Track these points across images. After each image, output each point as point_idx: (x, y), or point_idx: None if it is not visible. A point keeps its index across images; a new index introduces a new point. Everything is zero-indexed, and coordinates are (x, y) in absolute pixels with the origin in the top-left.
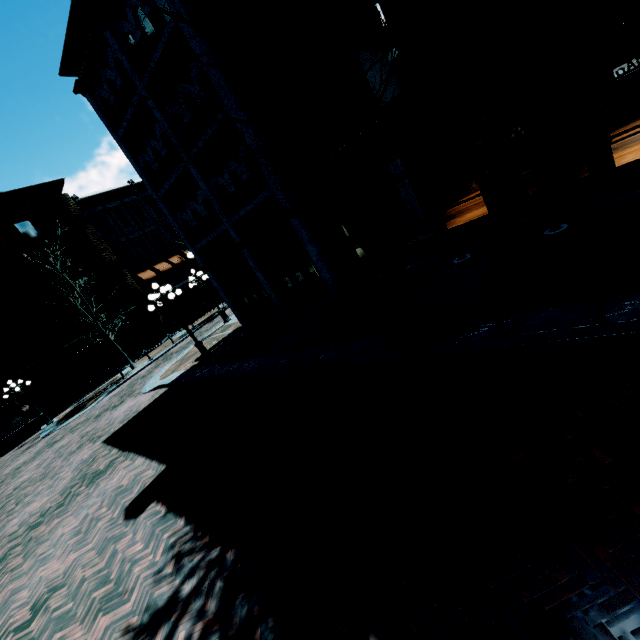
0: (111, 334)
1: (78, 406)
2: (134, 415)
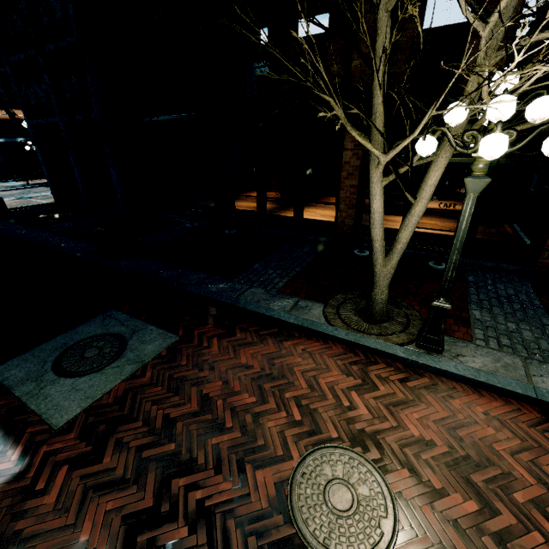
0: None
1: None
2: None
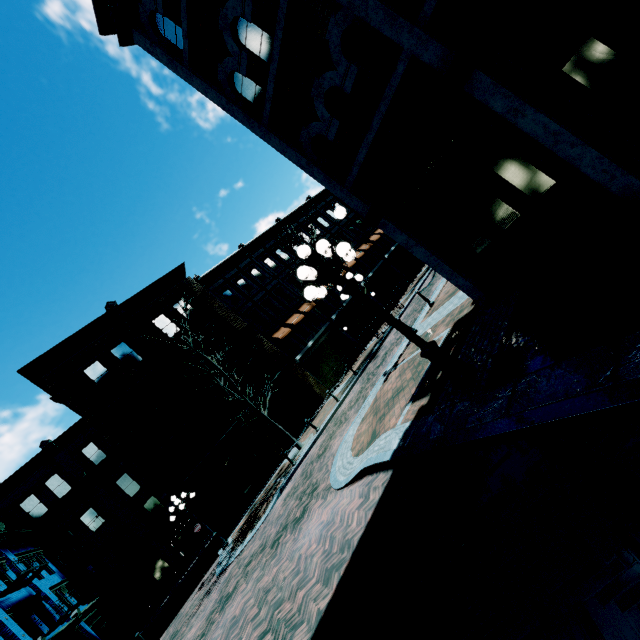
0: (264, 412)
1: (250, 516)
2: (347, 559)
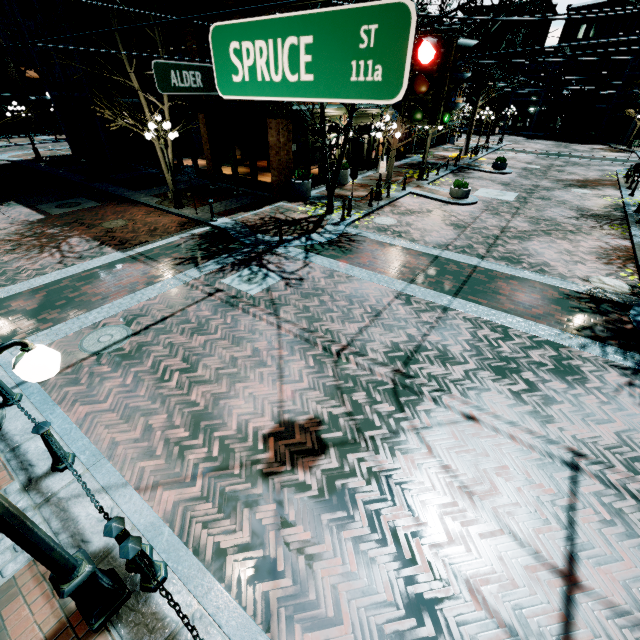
0: None
1: None
2: None
